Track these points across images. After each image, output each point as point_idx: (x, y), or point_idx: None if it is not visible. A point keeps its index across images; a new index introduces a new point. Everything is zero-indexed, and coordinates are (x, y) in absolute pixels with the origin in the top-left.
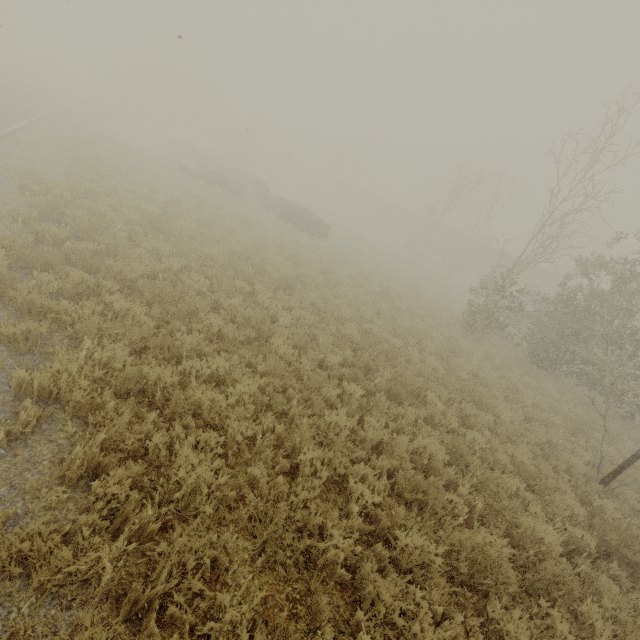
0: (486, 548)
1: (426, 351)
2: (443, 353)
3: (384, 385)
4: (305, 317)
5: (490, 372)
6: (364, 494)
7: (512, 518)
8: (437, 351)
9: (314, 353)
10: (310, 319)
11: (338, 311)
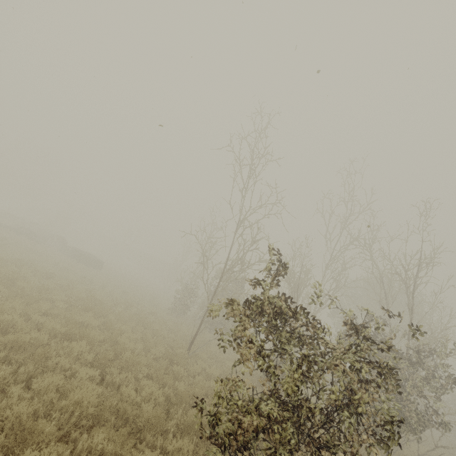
0: (86, 330)
1: (131, 312)
2: (141, 312)
3: (83, 308)
4: (50, 285)
5: (167, 322)
6: (37, 319)
7: (118, 340)
8: (139, 312)
9: (46, 295)
10: (53, 285)
11: (77, 288)
